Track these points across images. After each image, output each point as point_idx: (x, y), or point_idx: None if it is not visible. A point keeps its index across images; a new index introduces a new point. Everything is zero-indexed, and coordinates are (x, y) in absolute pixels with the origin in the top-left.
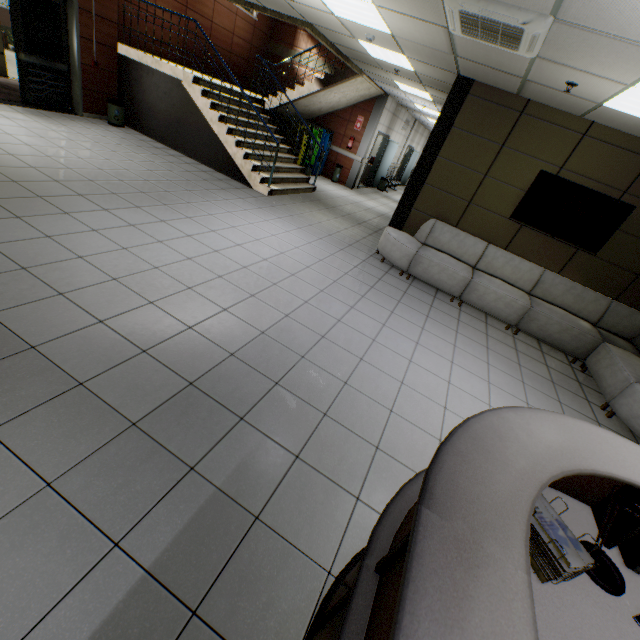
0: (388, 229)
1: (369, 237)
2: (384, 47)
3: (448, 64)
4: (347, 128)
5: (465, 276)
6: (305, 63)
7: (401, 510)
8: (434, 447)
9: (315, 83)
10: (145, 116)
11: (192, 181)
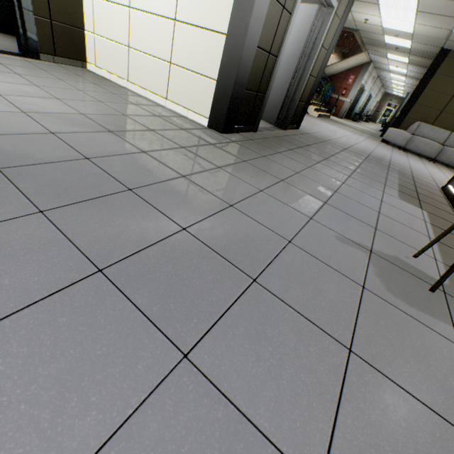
0: (392, 128)
1: (372, 137)
2: (400, 38)
3: (438, 44)
4: (342, 83)
5: (439, 147)
6: None
7: None
8: None
9: (335, 58)
10: None
11: None
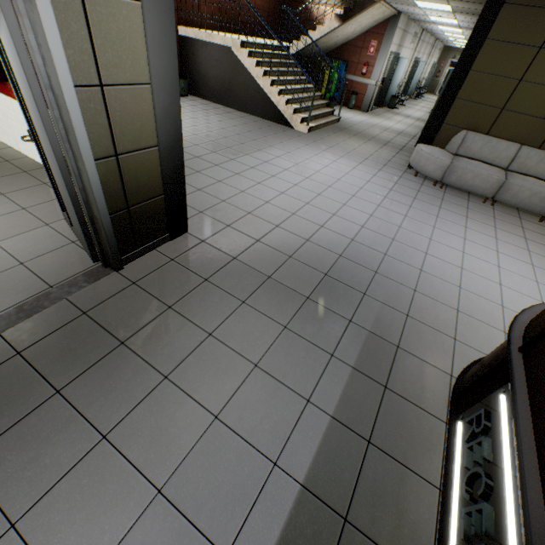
0: (420, 146)
1: (397, 155)
2: None
3: None
4: (360, 55)
5: (499, 178)
6: (318, 0)
7: (520, 327)
8: (498, 310)
9: (335, 20)
10: (202, 83)
11: (252, 132)
